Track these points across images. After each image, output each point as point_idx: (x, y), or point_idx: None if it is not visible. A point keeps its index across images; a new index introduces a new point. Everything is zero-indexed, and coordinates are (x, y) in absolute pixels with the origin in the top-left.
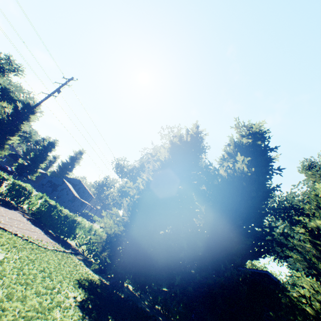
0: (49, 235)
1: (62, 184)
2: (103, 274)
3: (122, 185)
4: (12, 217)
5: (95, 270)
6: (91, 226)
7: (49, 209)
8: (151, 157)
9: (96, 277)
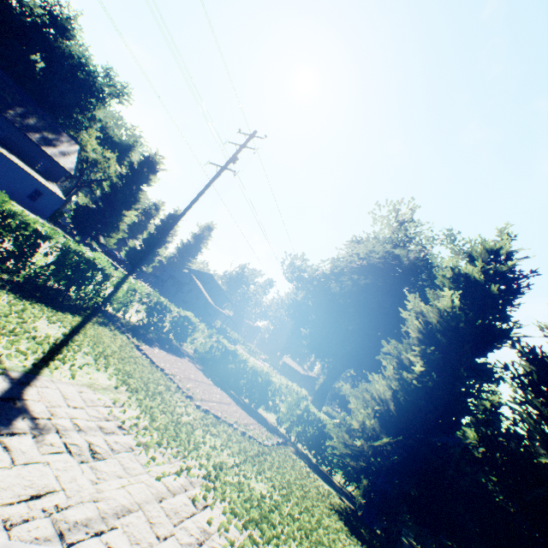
0: (240, 404)
1: (190, 282)
2: (332, 481)
3: (292, 298)
4: (196, 378)
5: (321, 475)
6: (297, 397)
7: (226, 357)
8: (359, 261)
9: (338, 497)
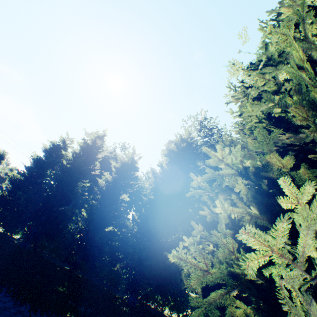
0: None
1: None
2: None
3: None
4: None
5: None
6: None
7: None
8: None
9: None
